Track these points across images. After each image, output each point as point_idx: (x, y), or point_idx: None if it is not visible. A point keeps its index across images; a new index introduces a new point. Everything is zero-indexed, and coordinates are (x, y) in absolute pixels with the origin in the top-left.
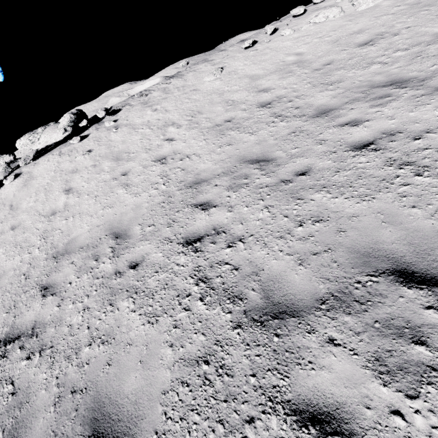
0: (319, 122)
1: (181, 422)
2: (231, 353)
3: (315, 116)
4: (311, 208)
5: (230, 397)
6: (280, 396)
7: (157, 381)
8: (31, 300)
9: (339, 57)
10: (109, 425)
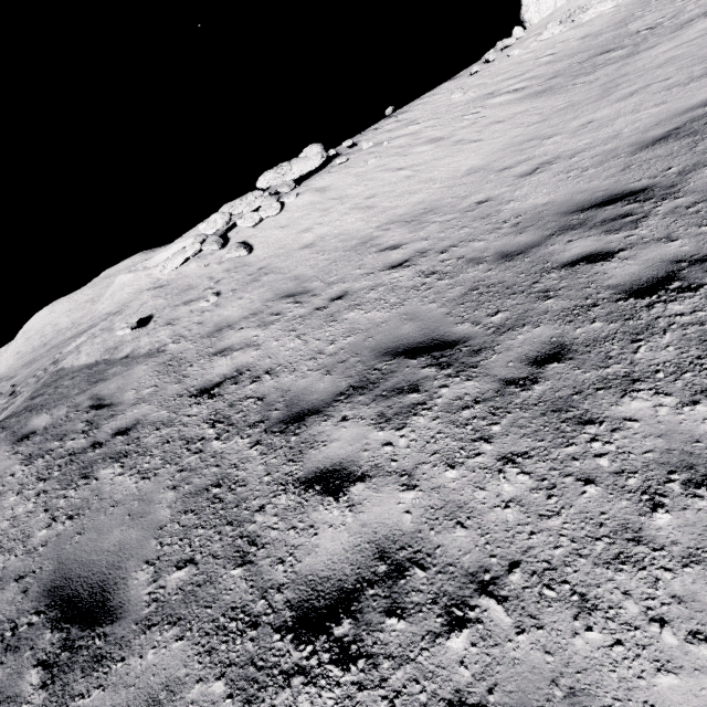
0: (638, 56)
1: None
2: None
3: (627, 58)
4: None
5: None
6: None
7: None
8: (502, 174)
9: (600, 41)
10: None
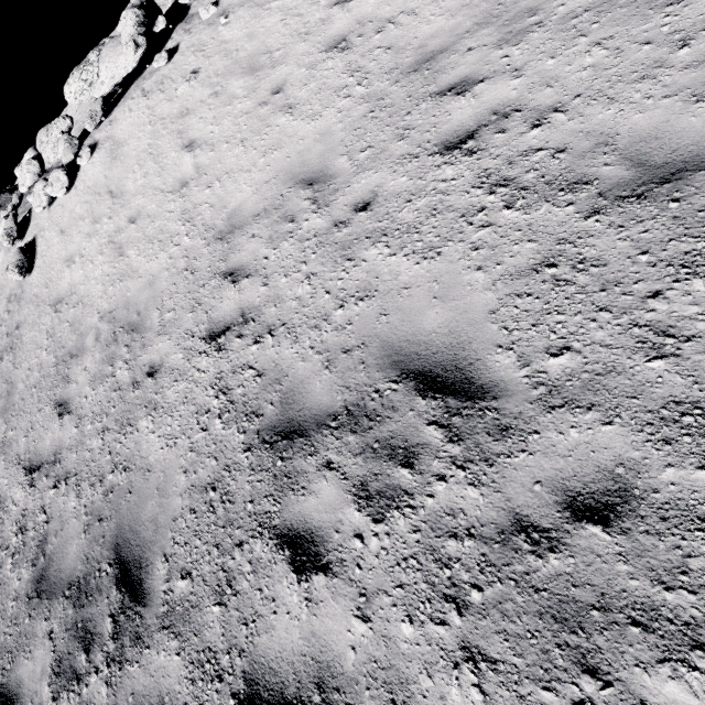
0: None
1: (535, 328)
2: (593, 244)
3: None
4: (704, 9)
5: (609, 285)
6: (701, 259)
7: (475, 306)
8: (217, 291)
9: None
10: (422, 360)
